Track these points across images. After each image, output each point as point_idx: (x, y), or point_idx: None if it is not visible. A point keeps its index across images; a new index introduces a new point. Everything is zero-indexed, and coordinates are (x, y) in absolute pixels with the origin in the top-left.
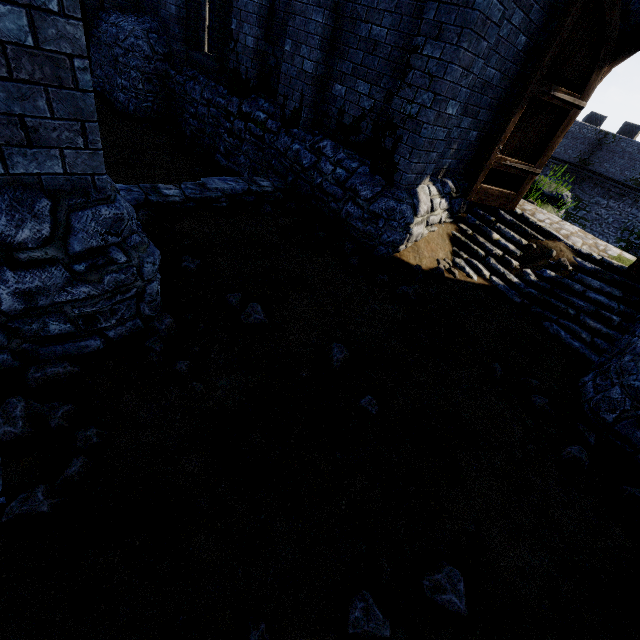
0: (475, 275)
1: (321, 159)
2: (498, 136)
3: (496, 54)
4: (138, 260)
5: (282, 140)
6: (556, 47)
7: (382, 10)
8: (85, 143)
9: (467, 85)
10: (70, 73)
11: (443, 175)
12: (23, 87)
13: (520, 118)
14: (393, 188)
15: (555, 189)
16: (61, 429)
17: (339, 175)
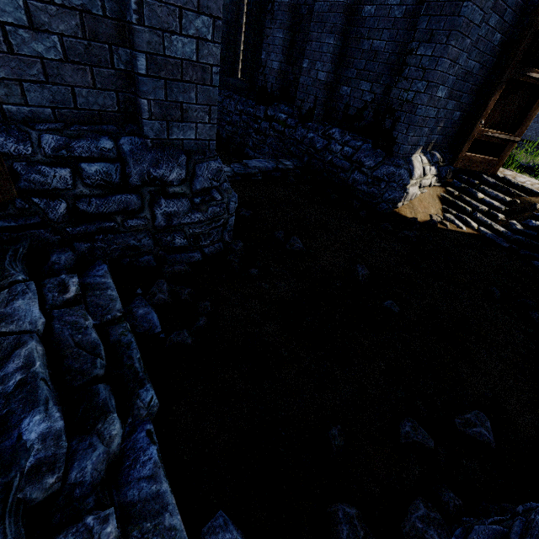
0: (464, 226)
1: (331, 142)
2: (480, 113)
3: (476, 49)
4: (227, 199)
5: (299, 132)
6: (529, 38)
7: (381, 29)
8: (209, 120)
9: (454, 73)
10: (209, 76)
11: (431, 148)
12: (186, 85)
13: (499, 97)
14: (392, 157)
15: (531, 160)
16: (187, 302)
17: (346, 152)
